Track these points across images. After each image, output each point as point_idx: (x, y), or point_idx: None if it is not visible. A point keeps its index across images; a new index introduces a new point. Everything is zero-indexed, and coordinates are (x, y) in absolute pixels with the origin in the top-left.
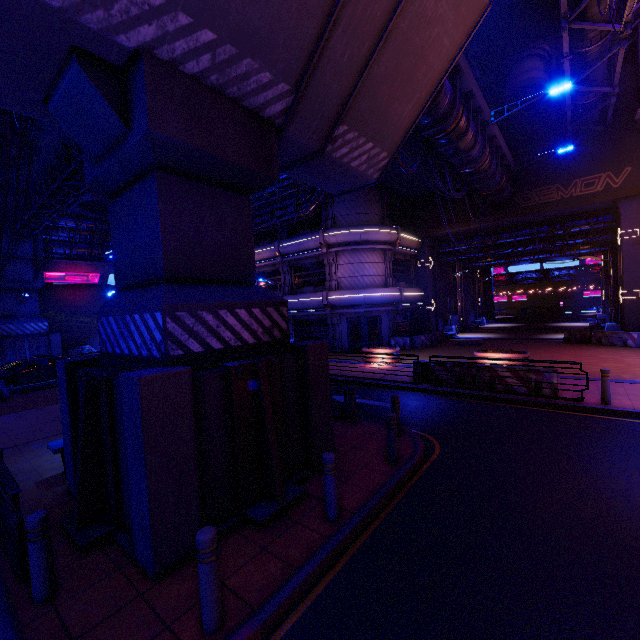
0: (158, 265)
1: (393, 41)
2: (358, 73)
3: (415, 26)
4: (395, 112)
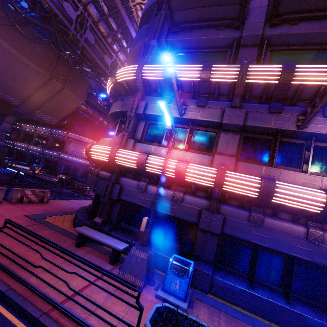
0: None
1: (52, 102)
2: (42, 104)
3: (59, 101)
4: (57, 113)
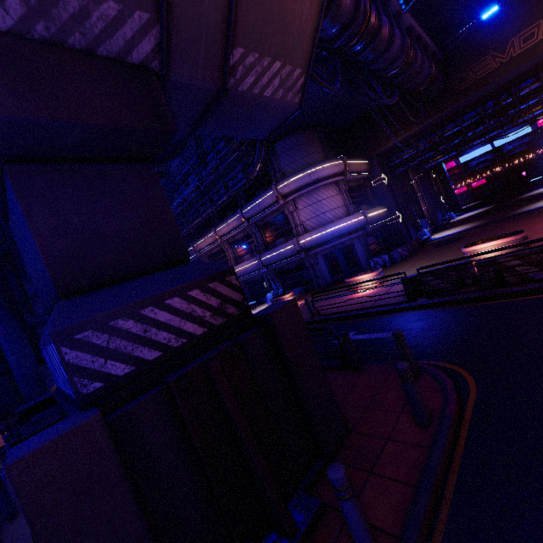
0: (48, 280)
1: None
2: None
3: None
4: (292, 14)
